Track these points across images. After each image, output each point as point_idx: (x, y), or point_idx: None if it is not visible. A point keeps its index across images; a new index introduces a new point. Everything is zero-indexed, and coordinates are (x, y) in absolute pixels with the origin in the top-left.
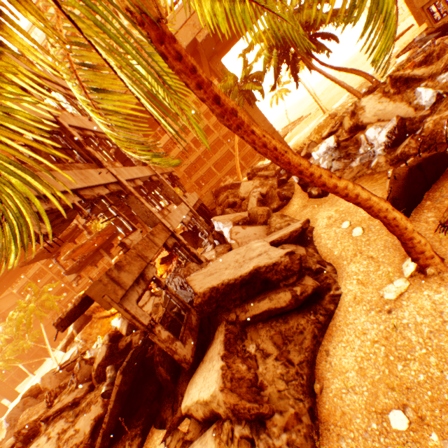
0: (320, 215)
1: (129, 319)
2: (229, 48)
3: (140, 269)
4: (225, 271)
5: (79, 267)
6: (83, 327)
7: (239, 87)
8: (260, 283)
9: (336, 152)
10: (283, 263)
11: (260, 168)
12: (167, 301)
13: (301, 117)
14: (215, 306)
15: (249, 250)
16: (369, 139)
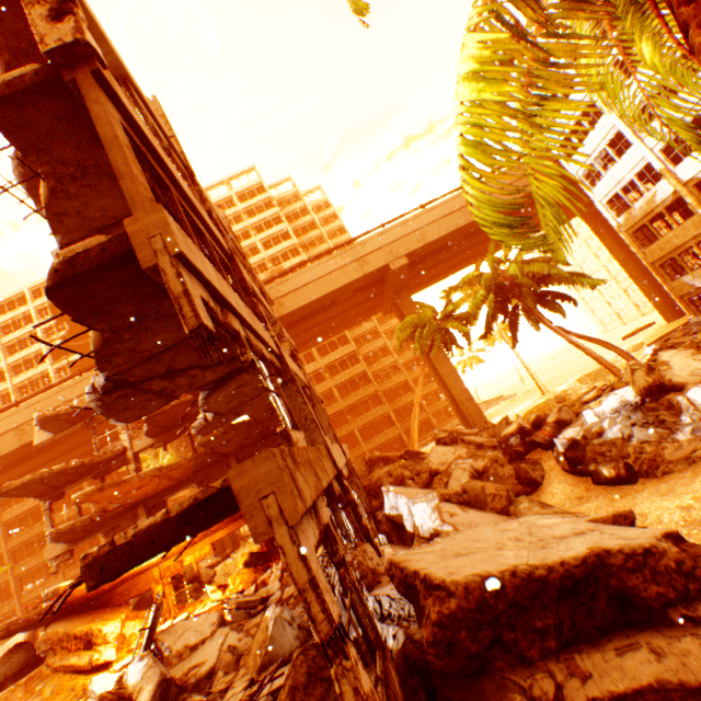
0: (652, 506)
1: (298, 586)
2: (419, 290)
3: (316, 489)
4: (502, 552)
5: (83, 529)
6: (7, 684)
7: (437, 324)
8: (606, 601)
9: (637, 413)
10: (671, 554)
11: (463, 432)
12: (278, 635)
13: (500, 396)
14: (487, 636)
15: (536, 526)
16: (698, 403)
